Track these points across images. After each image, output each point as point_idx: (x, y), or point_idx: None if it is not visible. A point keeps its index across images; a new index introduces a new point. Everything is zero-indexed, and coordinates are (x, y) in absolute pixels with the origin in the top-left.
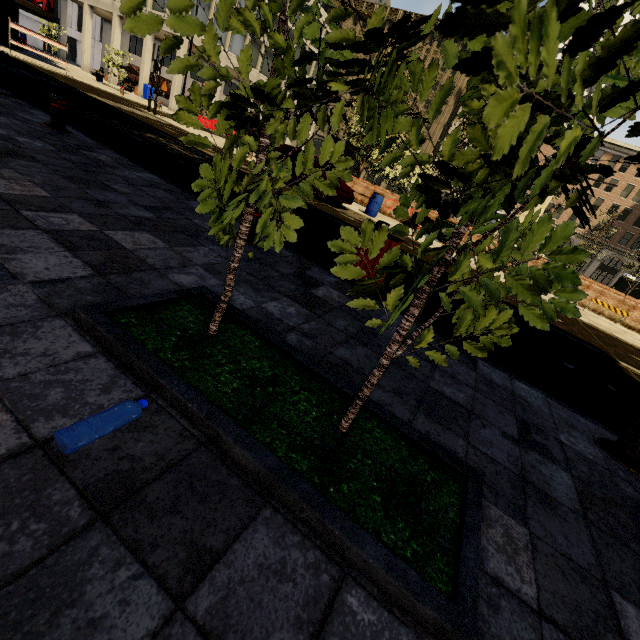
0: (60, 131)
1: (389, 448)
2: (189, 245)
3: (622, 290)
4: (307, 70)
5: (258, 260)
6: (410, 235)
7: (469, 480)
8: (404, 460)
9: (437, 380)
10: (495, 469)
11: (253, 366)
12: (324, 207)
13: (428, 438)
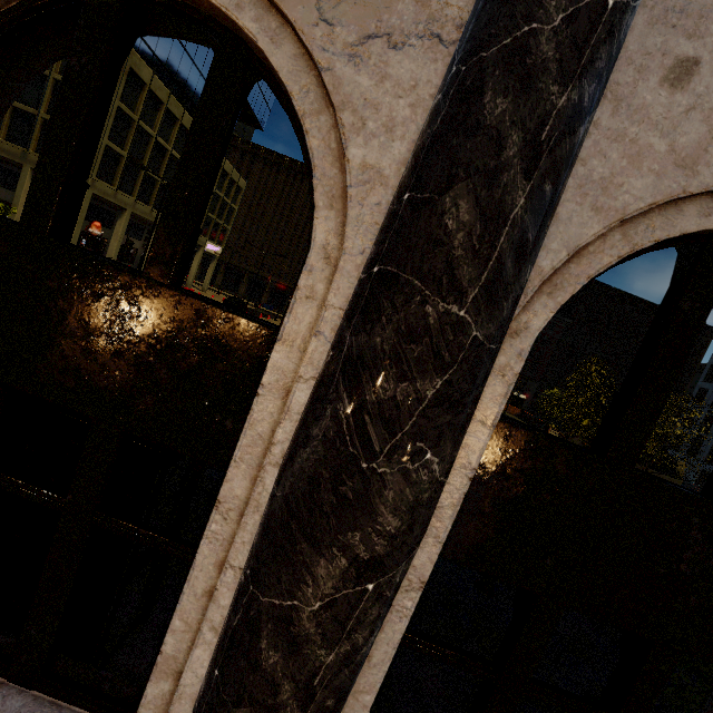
0: None
1: None
2: None
3: None
4: (212, 210)
5: None
6: None
7: None
8: None
9: None
10: None
11: None
12: None
13: None
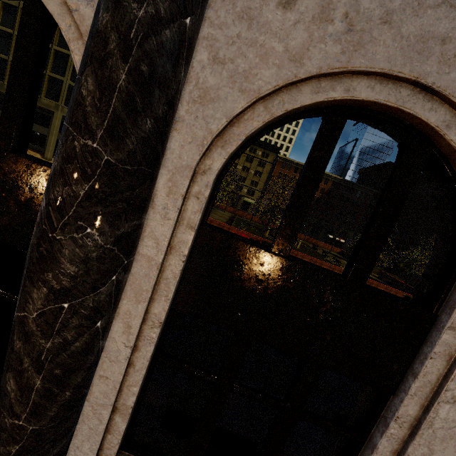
0: None
1: None
2: None
3: (329, 243)
4: None
5: None
6: None
7: None
8: None
9: None
10: None
11: None
12: None
13: None
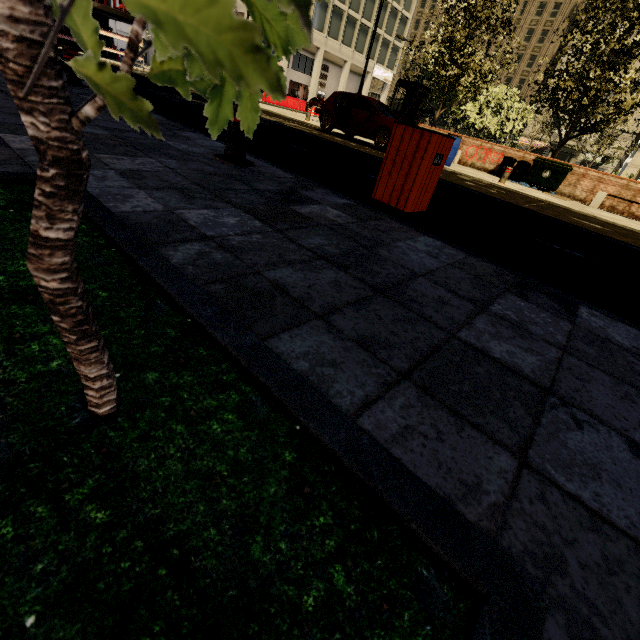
0: (75, 85)
1: (225, 471)
2: (126, 155)
3: None
4: (379, 23)
5: (228, 175)
6: (495, 181)
7: (482, 619)
8: (253, 515)
9: (478, 329)
10: (603, 552)
11: (9, 268)
12: (381, 155)
13: (377, 448)
